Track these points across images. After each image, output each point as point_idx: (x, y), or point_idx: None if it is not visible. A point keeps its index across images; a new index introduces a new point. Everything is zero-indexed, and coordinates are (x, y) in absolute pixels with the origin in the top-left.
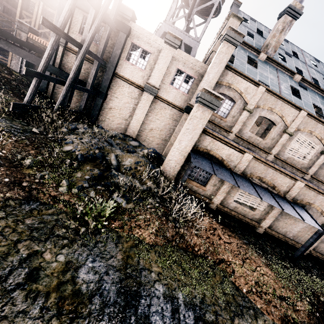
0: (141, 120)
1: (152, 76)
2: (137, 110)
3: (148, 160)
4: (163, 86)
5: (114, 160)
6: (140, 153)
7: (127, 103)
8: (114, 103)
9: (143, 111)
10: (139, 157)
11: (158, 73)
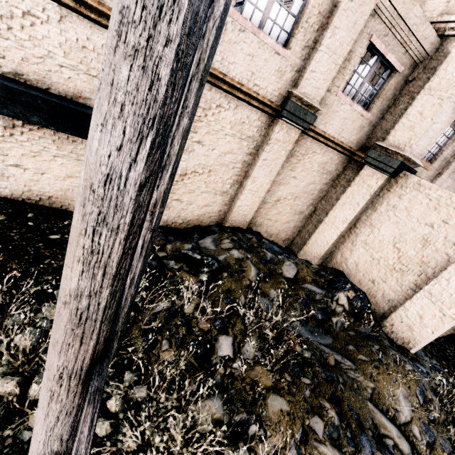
0: (264, 189)
1: (310, 73)
2: (257, 170)
3: (400, 354)
4: (325, 99)
5: (401, 440)
6: (336, 310)
7: (229, 153)
8: (193, 159)
9: (270, 169)
10: (395, 364)
11: (326, 61)
